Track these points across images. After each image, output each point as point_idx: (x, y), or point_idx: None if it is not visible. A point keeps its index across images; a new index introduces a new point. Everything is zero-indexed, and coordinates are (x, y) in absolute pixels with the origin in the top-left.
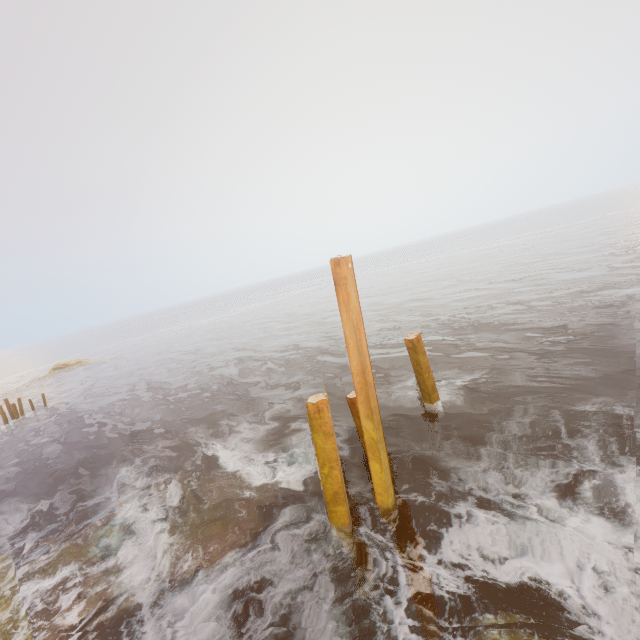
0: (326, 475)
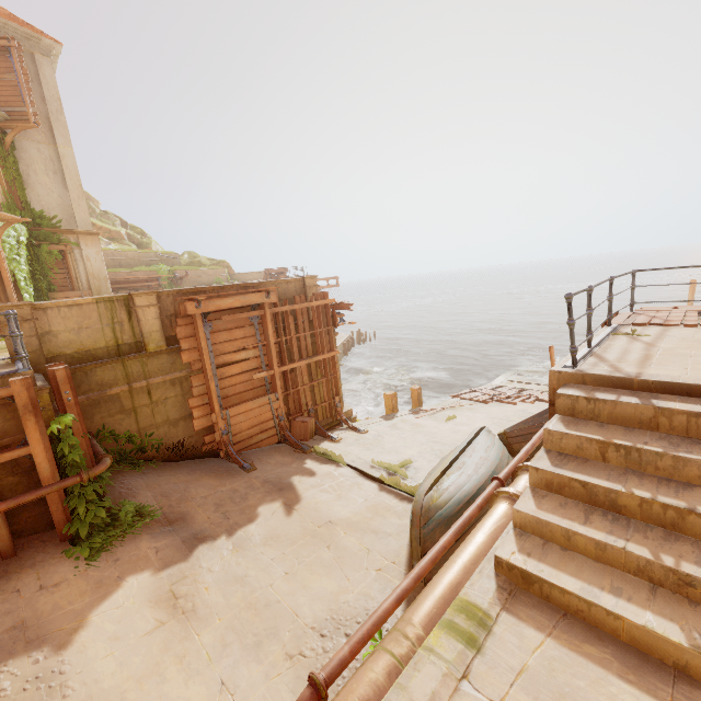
0: None
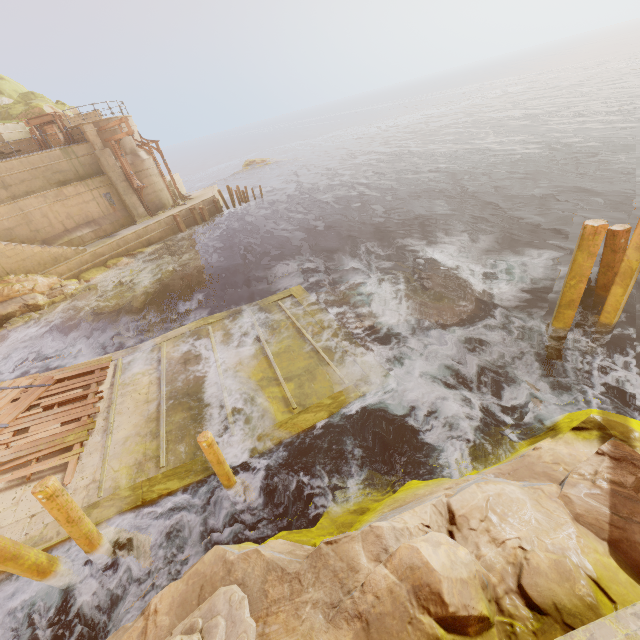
0: (571, 286)
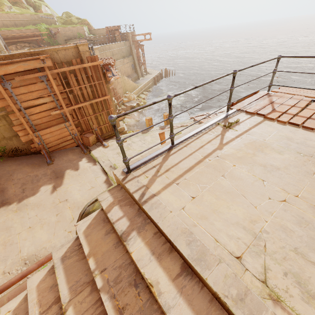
0: None
